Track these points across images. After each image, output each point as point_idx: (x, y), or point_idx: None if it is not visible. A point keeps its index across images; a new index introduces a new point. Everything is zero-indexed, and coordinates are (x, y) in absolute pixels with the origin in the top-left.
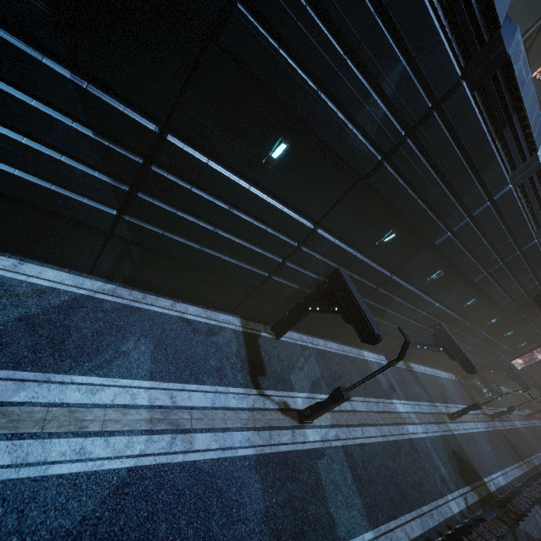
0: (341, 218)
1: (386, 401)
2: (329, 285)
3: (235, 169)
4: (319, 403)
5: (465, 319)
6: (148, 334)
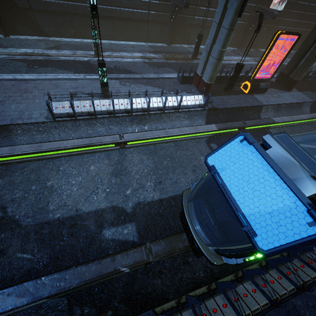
0: None
1: None
2: None
3: None
4: None
5: None
6: None
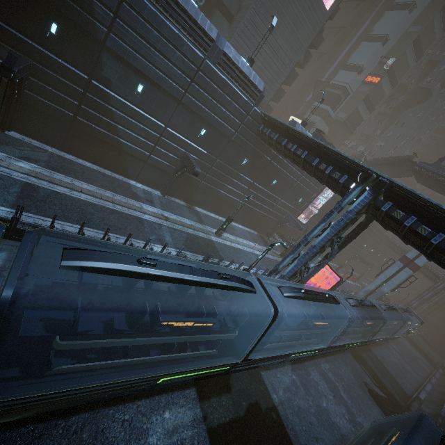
0: None
1: (130, 200)
2: None
3: None
4: None
5: (217, 157)
6: None
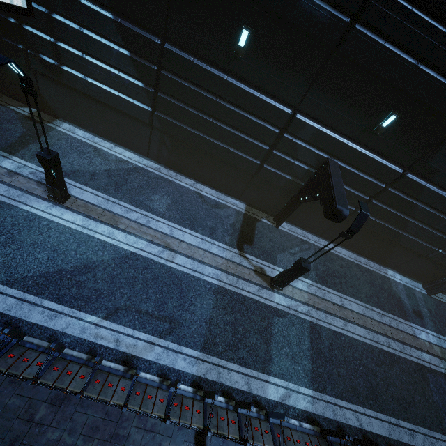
0: (322, 101)
1: (398, 320)
2: (317, 174)
3: (217, 65)
4: (285, 271)
5: None
6: (170, 195)
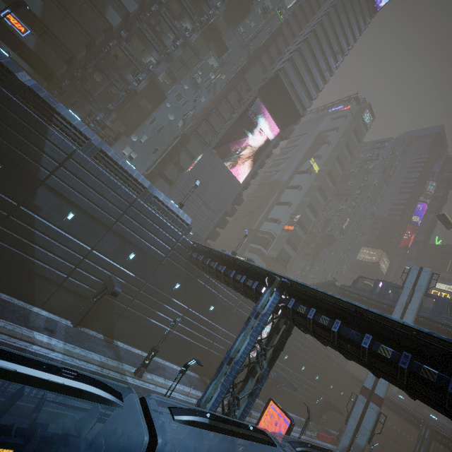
0: None
1: (20, 327)
2: None
3: None
4: None
5: (147, 281)
6: None
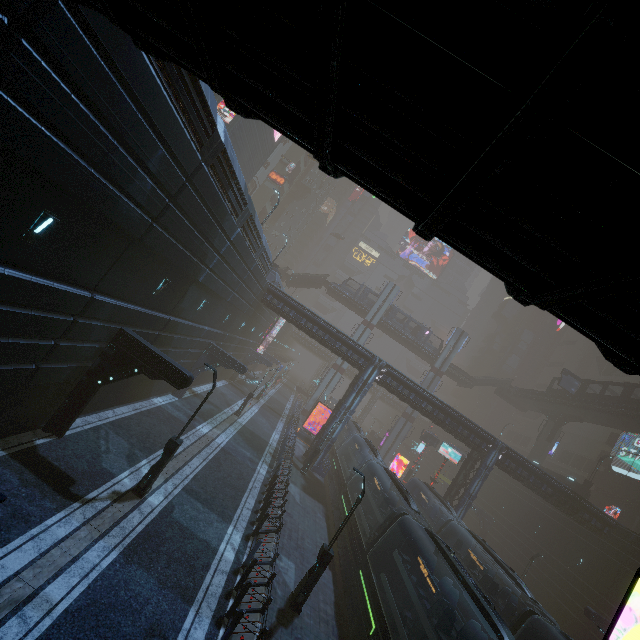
0: (119, 278)
1: (193, 432)
2: (117, 349)
3: None
4: (155, 465)
5: (225, 331)
6: None
